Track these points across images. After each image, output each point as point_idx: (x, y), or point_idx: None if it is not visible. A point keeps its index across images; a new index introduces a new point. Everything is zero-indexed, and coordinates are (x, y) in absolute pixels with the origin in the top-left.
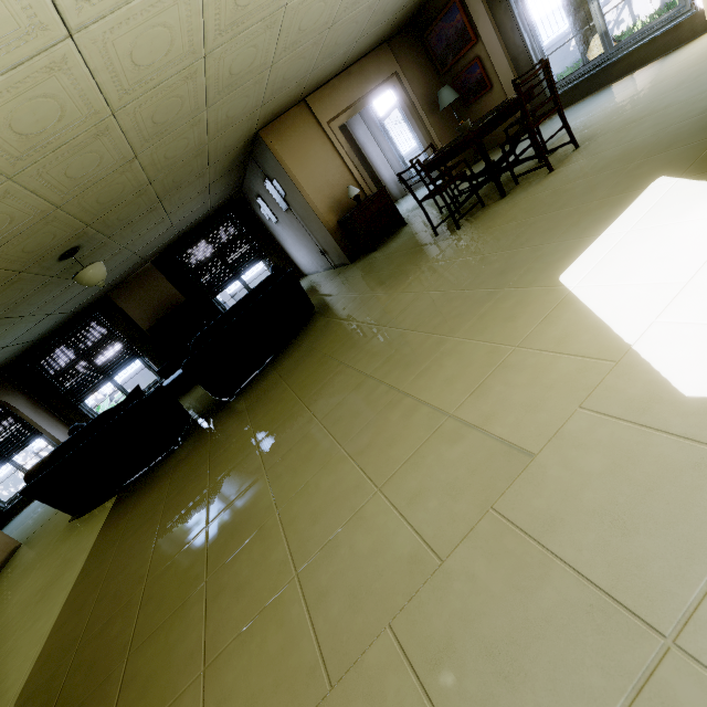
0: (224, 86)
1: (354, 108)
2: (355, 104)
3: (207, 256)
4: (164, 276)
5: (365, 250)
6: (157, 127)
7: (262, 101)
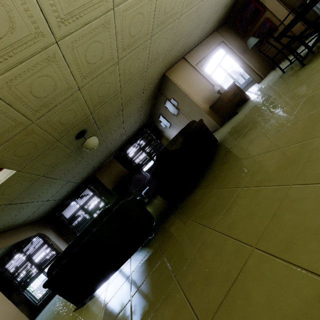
0: (160, 22)
1: (206, 58)
2: (206, 56)
3: (137, 150)
4: (118, 162)
5: (228, 117)
6: (130, 40)
7: (170, 48)
